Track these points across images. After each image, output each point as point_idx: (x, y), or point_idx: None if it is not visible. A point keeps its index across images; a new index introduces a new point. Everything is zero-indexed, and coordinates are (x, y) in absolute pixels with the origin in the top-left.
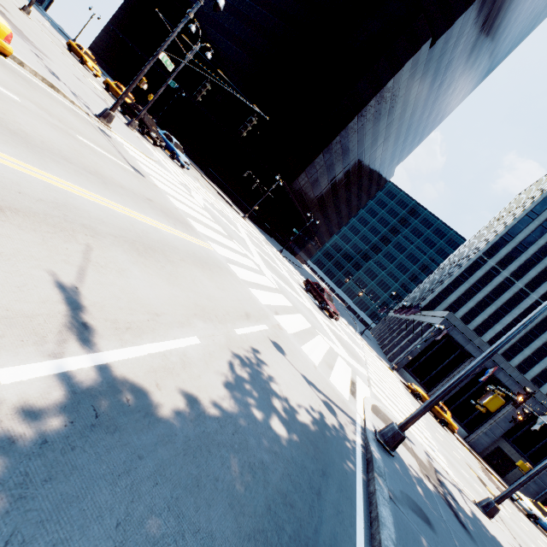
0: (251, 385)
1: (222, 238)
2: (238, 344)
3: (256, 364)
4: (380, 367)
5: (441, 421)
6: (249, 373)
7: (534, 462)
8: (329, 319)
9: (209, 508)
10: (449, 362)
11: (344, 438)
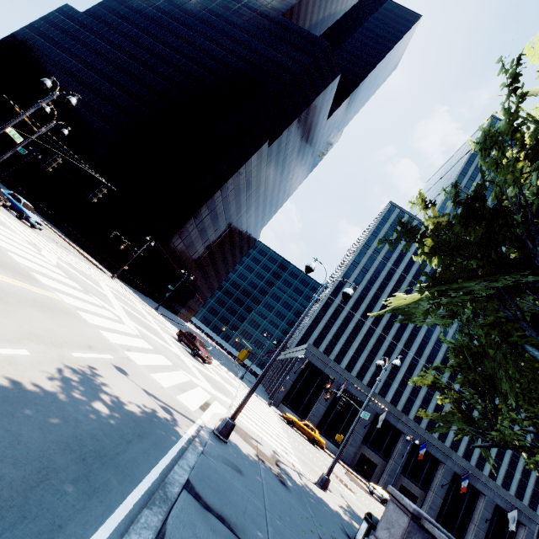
0: (80, 384)
1: (75, 292)
2: (73, 361)
3: (90, 375)
4: (255, 402)
5: (312, 441)
6: (80, 378)
7: (387, 458)
8: (202, 364)
9: (21, 425)
10: (316, 388)
11: (175, 426)
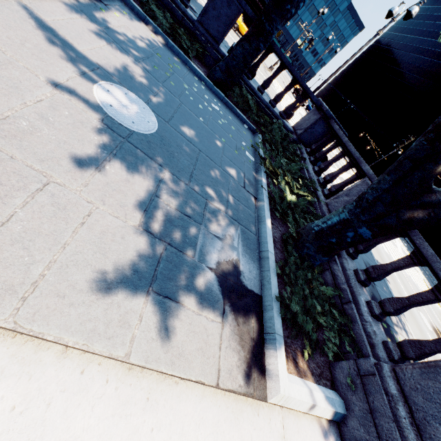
0: None
1: None
2: None
3: None
4: None
5: None
6: None
7: None
8: None
9: None
10: None
11: None
